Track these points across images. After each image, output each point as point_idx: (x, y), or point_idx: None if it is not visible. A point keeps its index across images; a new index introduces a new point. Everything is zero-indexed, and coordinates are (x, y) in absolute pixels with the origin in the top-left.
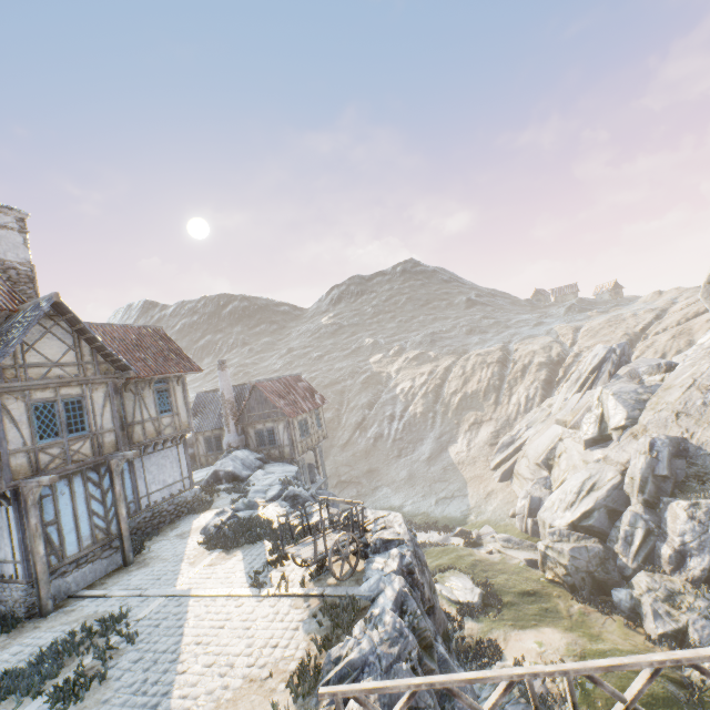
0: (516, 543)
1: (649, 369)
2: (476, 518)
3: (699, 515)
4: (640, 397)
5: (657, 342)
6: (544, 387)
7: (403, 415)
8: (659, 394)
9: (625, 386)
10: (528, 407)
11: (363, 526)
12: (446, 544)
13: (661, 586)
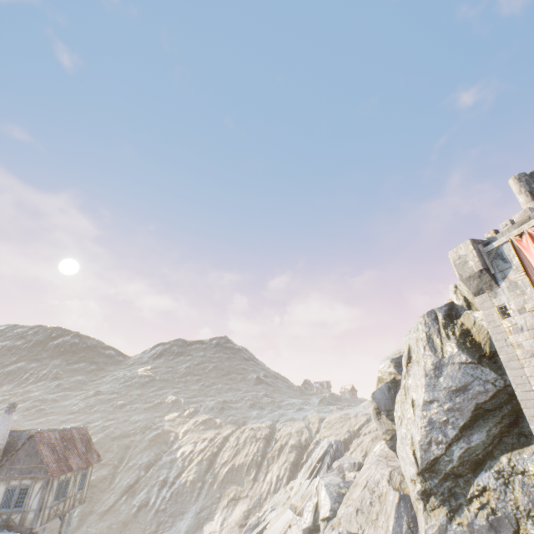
0: None
1: (349, 466)
2: None
3: None
4: (341, 490)
5: (364, 441)
6: (291, 468)
7: (175, 481)
8: (351, 489)
9: (333, 478)
10: (277, 487)
11: None
12: None
13: None
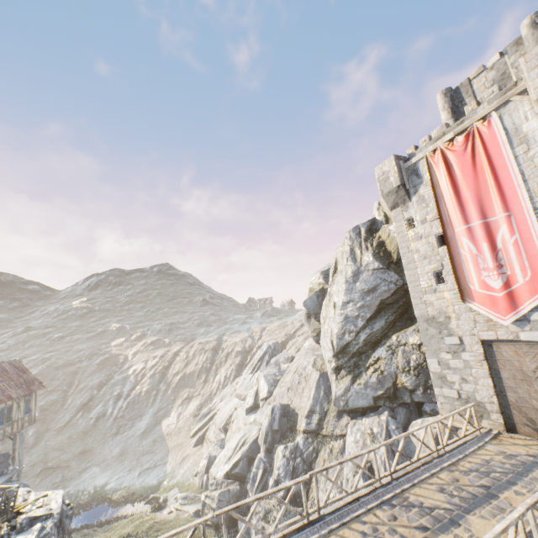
0: (191, 498)
1: (284, 360)
2: (169, 483)
3: (287, 453)
4: (277, 378)
5: (298, 341)
6: (237, 369)
7: (130, 394)
8: (284, 376)
9: (271, 370)
10: (225, 384)
11: (13, 508)
12: (136, 513)
13: (263, 508)
